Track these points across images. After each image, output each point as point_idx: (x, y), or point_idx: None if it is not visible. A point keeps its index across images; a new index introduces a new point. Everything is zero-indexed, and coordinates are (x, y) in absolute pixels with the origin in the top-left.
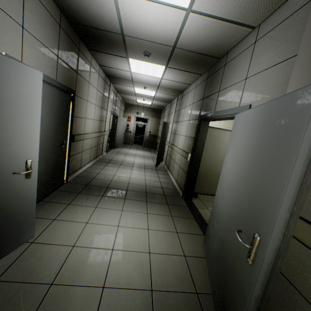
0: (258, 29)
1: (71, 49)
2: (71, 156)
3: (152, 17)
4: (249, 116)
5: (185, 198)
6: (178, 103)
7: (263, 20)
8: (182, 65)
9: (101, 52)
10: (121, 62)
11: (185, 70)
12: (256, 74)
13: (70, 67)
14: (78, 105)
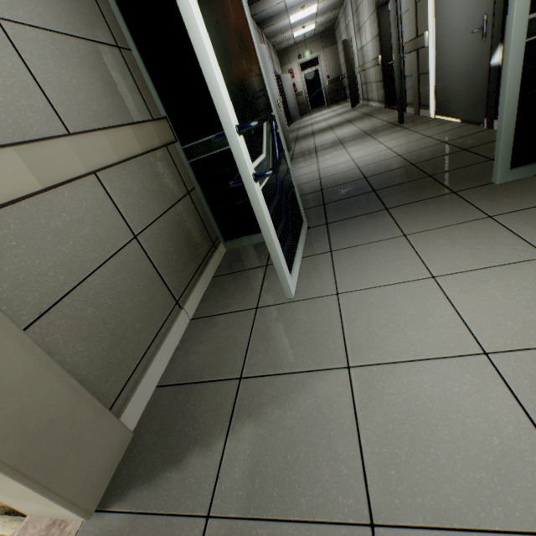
0: None
1: None
2: None
3: None
4: None
5: (387, 105)
6: (352, 1)
7: None
8: None
9: (256, 2)
10: None
11: None
12: None
13: None
14: None
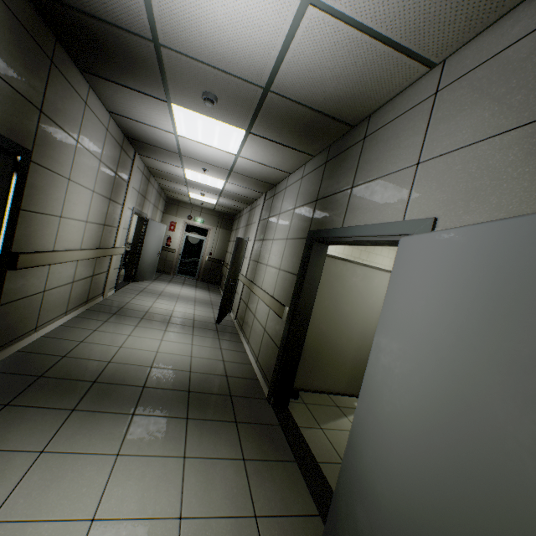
0: (442, 69)
1: (24, 53)
2: (3, 304)
3: (224, 5)
4: (455, 245)
5: (274, 402)
6: (265, 206)
7: (454, 49)
8: (279, 133)
9: (111, 80)
10: (155, 111)
11: (284, 143)
12: (445, 153)
13: (19, 93)
14: (39, 185)
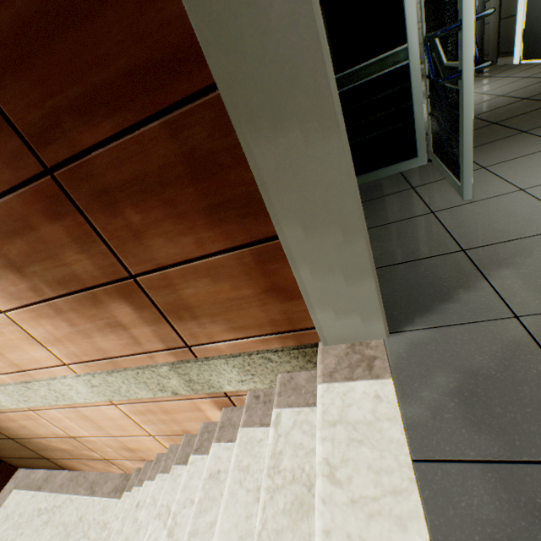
0: None
1: None
2: None
3: None
4: None
5: None
6: None
7: None
8: None
9: None
10: None
11: None
12: None
13: None
14: None
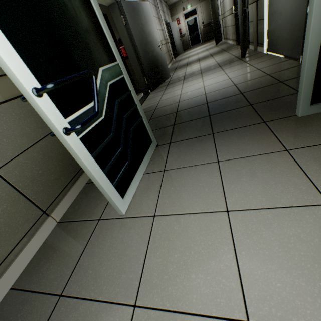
0: None
1: None
2: None
3: None
4: None
5: (238, 43)
6: None
7: None
8: None
9: None
10: None
11: None
12: None
13: None
14: None
